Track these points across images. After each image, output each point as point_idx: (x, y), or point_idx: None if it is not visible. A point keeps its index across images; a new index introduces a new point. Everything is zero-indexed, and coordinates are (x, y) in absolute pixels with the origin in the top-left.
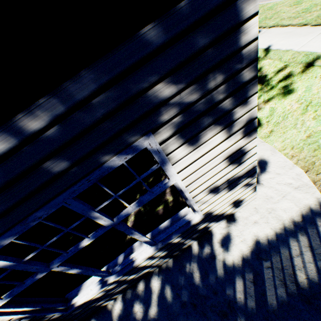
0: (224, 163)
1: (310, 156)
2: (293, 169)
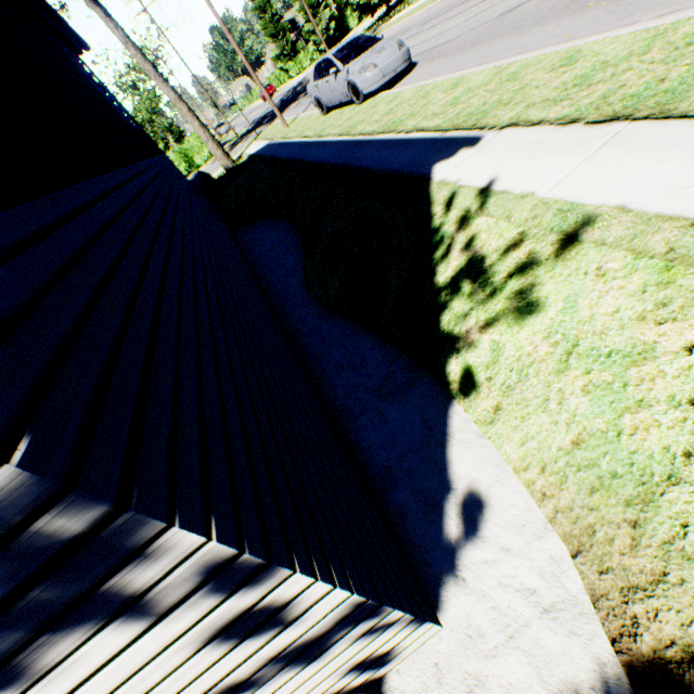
0: (214, 648)
1: (584, 506)
2: (544, 538)
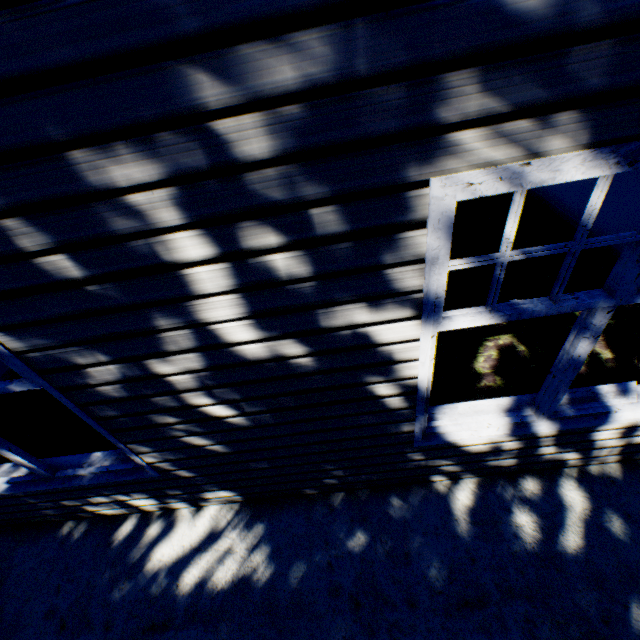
0: None
1: None
2: None
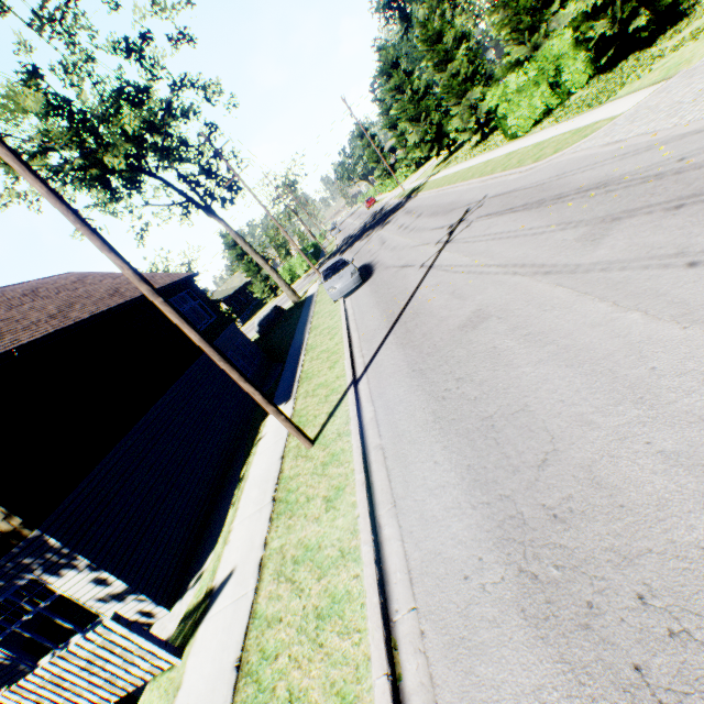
0: (93, 584)
1: None
2: None
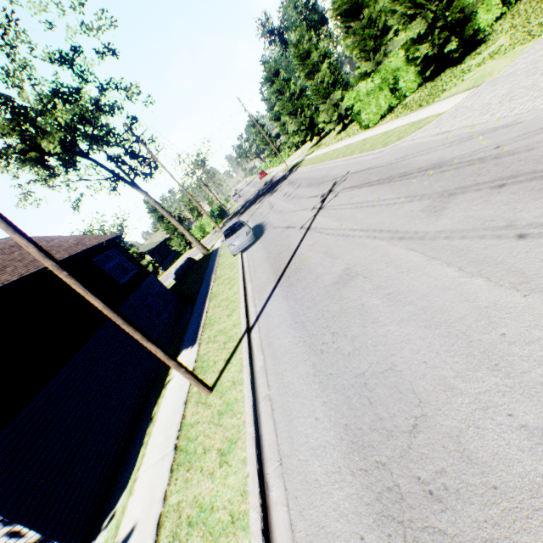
0: (6, 537)
1: None
2: None
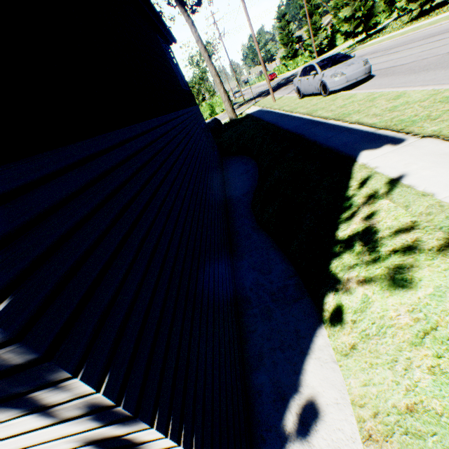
0: (92, 448)
1: None
2: None
